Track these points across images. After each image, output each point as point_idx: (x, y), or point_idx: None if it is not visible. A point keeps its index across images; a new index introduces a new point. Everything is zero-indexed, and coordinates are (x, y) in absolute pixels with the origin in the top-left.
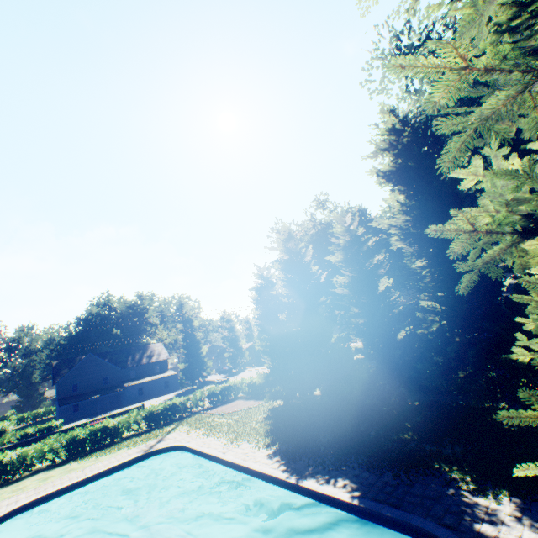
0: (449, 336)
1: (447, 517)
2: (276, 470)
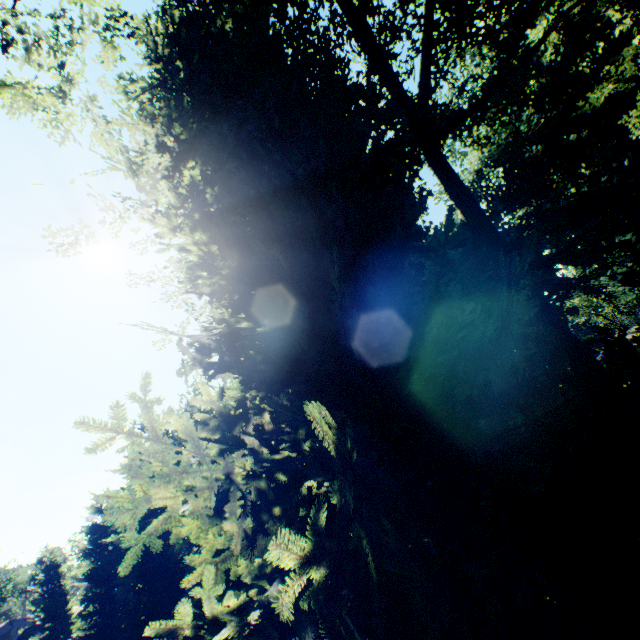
0: None
1: None
2: None
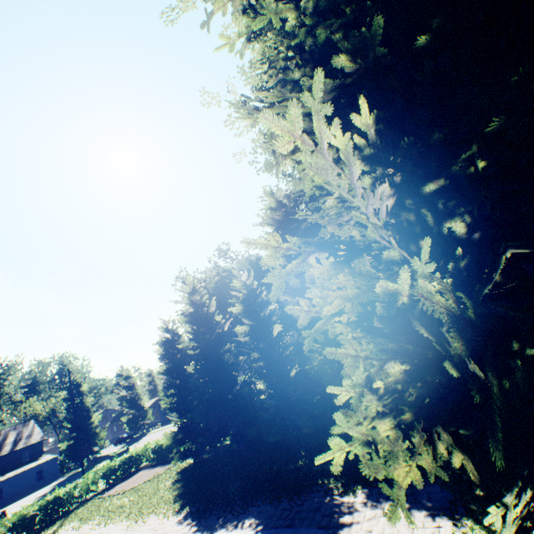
0: (325, 369)
1: (324, 520)
2: (187, 533)
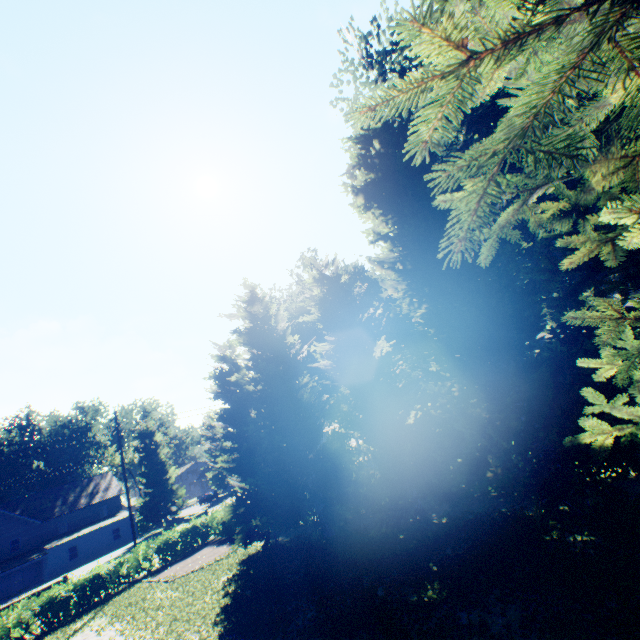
0: (473, 412)
1: None
2: None
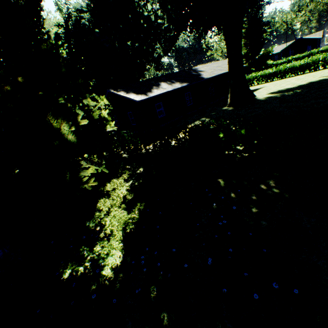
0: None
1: None
2: None
